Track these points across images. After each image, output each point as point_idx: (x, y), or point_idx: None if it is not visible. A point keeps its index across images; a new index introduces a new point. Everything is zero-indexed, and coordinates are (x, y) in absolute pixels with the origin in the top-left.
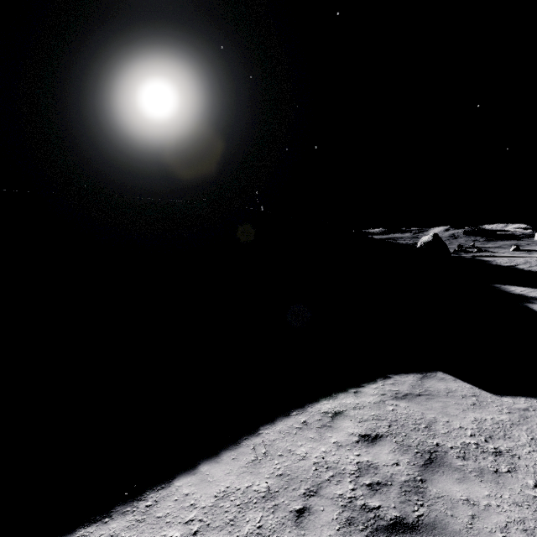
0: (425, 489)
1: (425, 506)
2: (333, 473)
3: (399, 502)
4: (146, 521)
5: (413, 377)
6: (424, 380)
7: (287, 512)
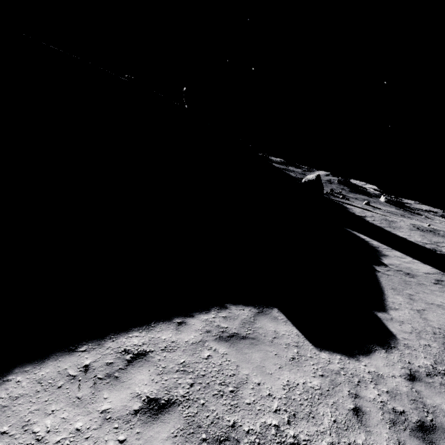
0: None
1: None
2: None
3: None
4: None
5: (249, 311)
6: (257, 317)
7: None
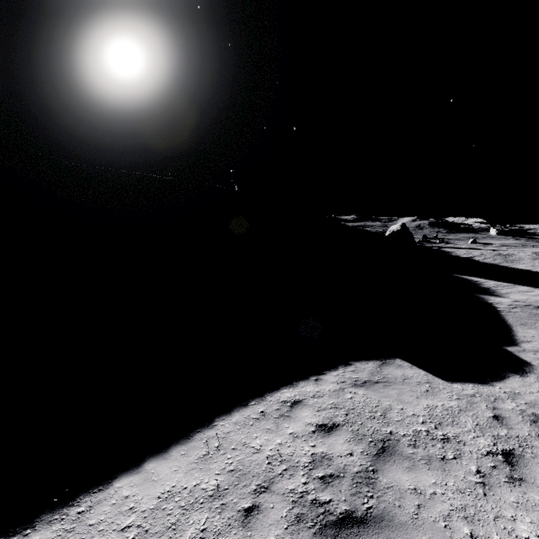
0: (376, 480)
1: (375, 497)
2: (287, 467)
3: (350, 494)
4: (75, 530)
5: (373, 364)
6: (383, 367)
7: (235, 511)
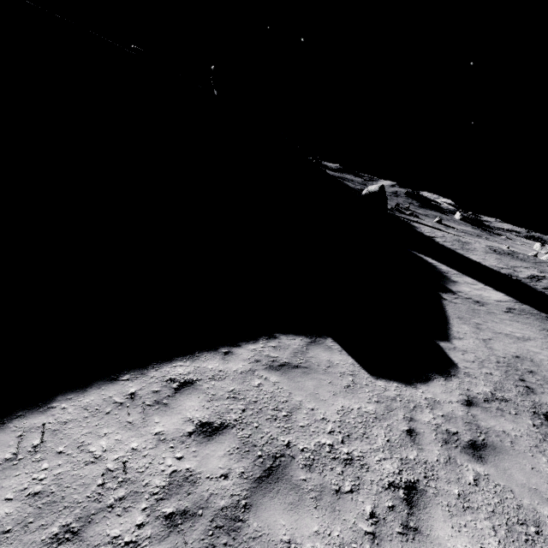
0: (244, 523)
1: None
2: (126, 493)
3: None
4: None
5: (300, 341)
6: (310, 347)
7: None
